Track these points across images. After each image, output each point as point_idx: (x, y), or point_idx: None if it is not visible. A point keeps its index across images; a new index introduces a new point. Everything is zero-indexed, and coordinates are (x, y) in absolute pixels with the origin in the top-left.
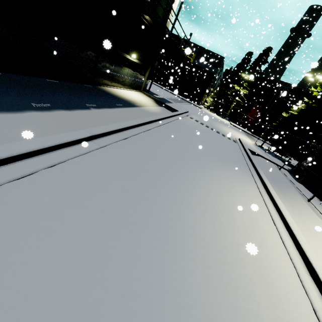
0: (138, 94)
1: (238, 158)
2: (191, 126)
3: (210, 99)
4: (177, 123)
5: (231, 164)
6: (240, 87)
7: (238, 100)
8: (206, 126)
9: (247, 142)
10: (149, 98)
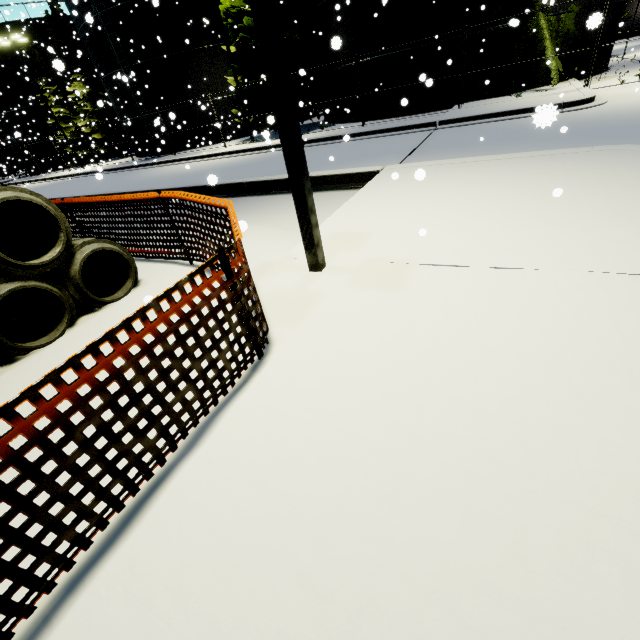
0: None
1: None
2: None
3: None
4: None
5: None
6: None
7: None
8: None
9: None
10: None
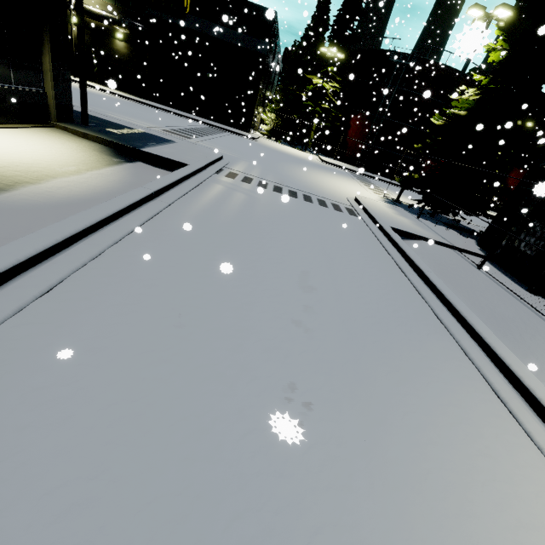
0: (25, 136)
1: (398, 291)
2: (229, 208)
3: (270, 115)
4: (174, 220)
5: (412, 375)
6: (322, 79)
7: (324, 108)
8: (275, 189)
9: (374, 201)
10: (79, 142)
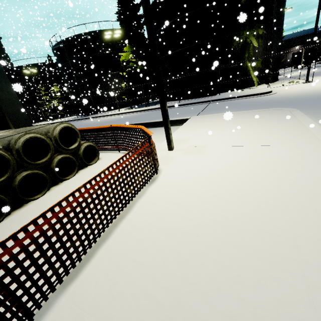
0: None
1: None
2: None
3: None
4: None
5: None
6: None
7: None
8: None
9: None
10: None
